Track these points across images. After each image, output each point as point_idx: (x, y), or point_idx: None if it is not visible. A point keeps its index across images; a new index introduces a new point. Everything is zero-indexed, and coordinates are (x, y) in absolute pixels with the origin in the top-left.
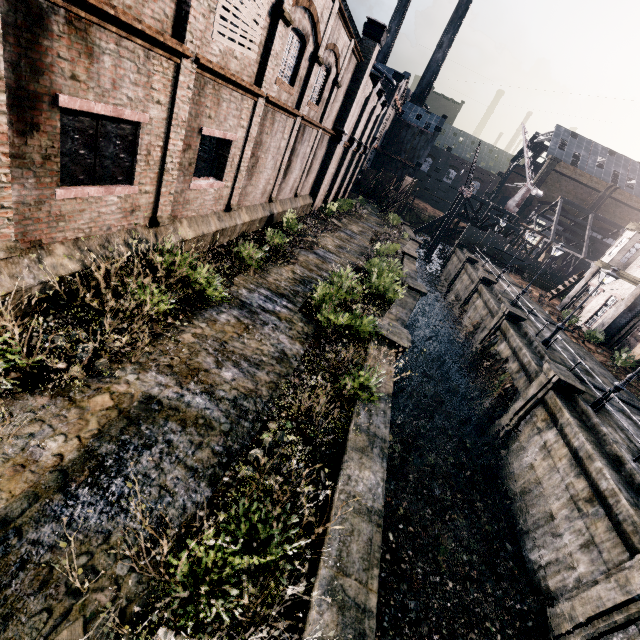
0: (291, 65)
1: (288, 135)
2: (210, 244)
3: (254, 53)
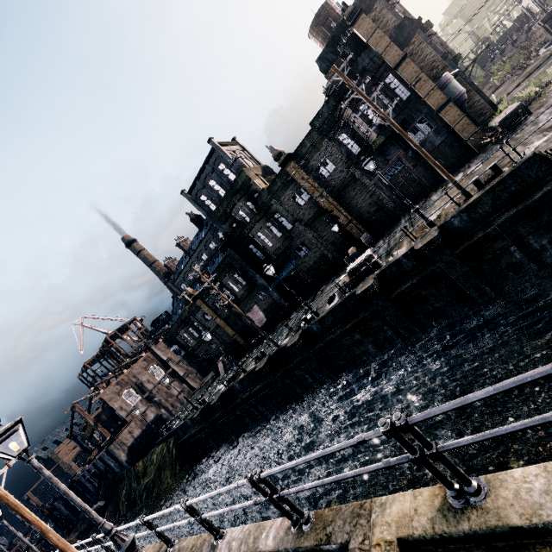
0: None
1: None
2: None
3: None
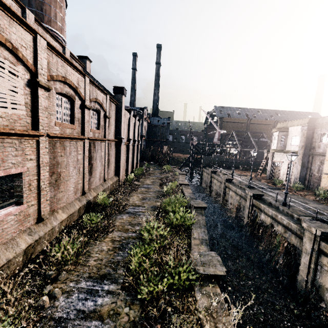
0: (68, 113)
1: (82, 151)
2: (24, 260)
3: (21, 110)
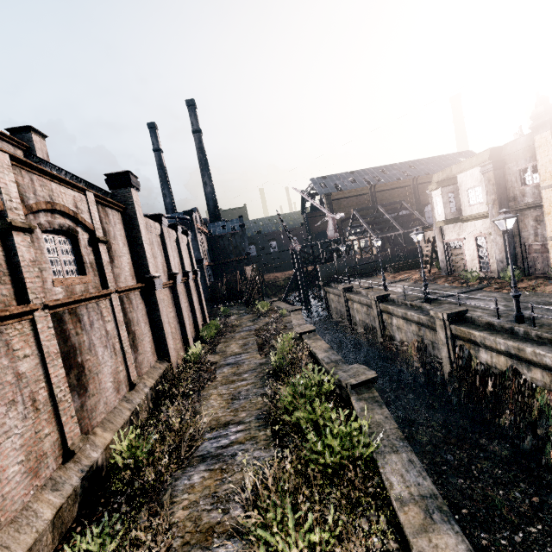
0: None
1: (33, 345)
2: None
3: None
